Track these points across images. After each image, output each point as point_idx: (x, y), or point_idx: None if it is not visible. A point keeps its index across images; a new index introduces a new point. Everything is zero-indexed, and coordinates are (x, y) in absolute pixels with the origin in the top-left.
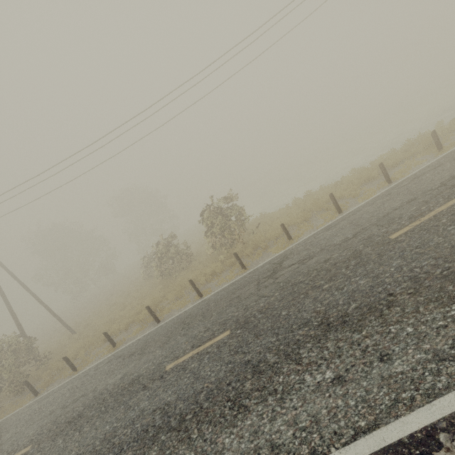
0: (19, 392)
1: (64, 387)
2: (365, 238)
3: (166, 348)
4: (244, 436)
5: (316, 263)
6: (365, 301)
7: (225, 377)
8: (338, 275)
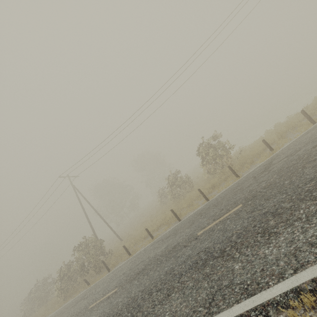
0: (98, 273)
1: (126, 263)
2: None
3: (192, 226)
4: (282, 245)
5: (304, 151)
6: None
7: (249, 224)
8: None
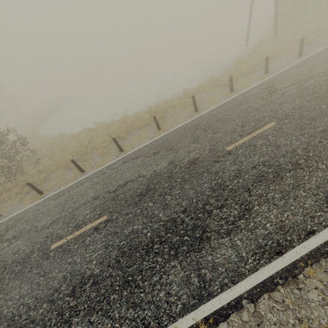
0: None
1: None
2: (47, 235)
3: None
4: None
5: (11, 251)
6: None
7: None
8: (1, 282)
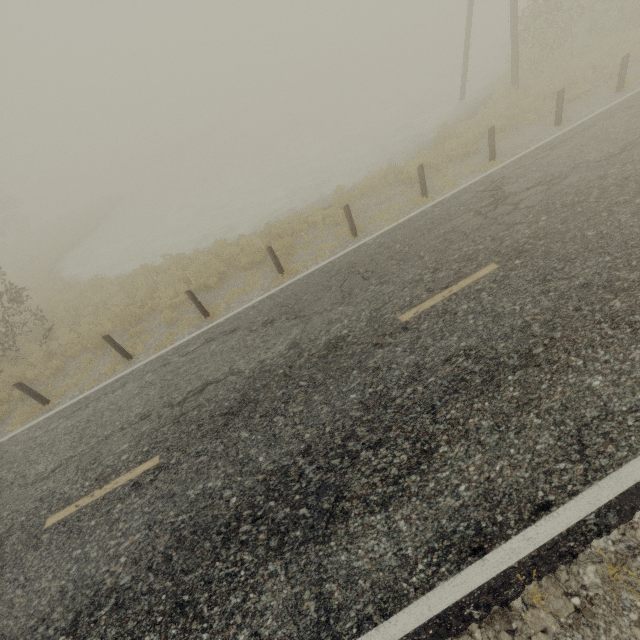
0: None
1: None
2: (43, 496)
3: None
4: None
5: None
6: None
7: None
8: None
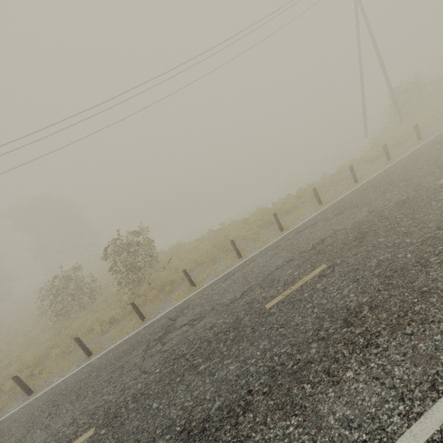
0: None
1: None
2: (248, 302)
3: None
4: None
5: (202, 328)
6: (228, 398)
7: None
8: (215, 352)
